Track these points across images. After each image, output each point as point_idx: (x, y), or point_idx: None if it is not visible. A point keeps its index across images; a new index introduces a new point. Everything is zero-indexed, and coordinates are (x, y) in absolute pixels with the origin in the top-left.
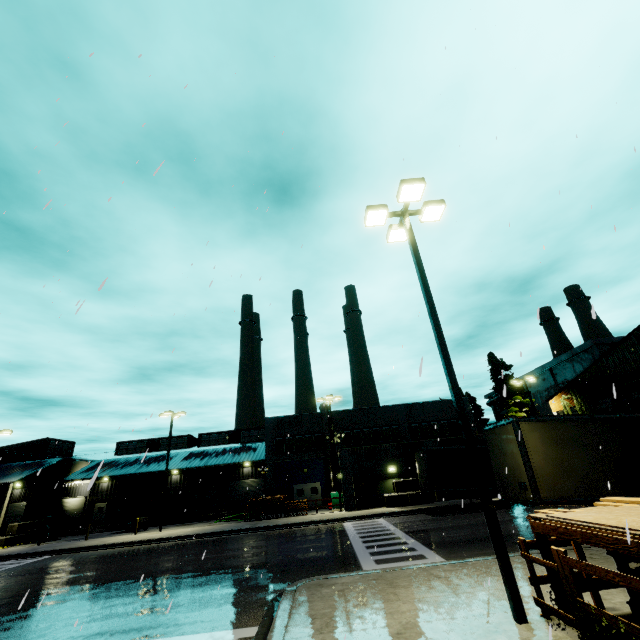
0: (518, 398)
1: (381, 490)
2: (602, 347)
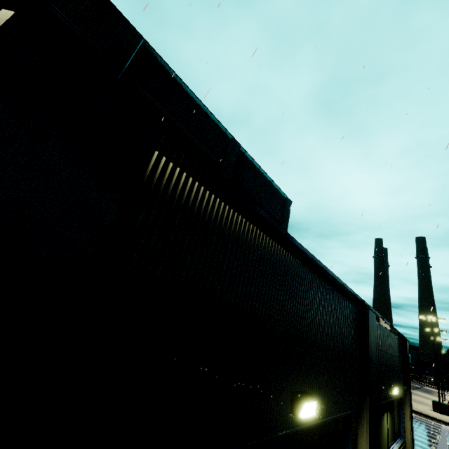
0: None
1: None
2: None
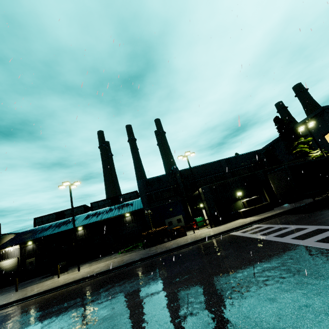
0: (301, 139)
1: (234, 209)
2: (327, 110)
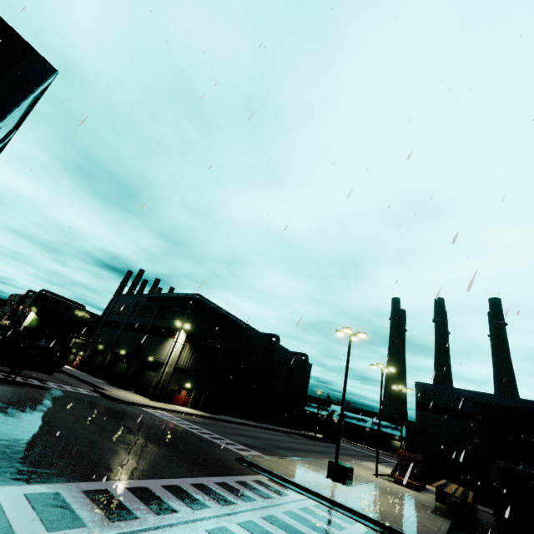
0: None
1: None
2: None
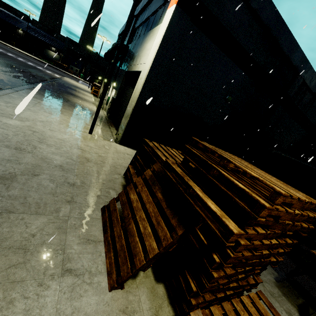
0: None
1: (94, 81)
2: None
